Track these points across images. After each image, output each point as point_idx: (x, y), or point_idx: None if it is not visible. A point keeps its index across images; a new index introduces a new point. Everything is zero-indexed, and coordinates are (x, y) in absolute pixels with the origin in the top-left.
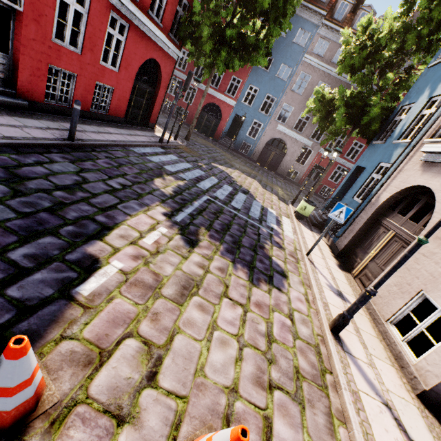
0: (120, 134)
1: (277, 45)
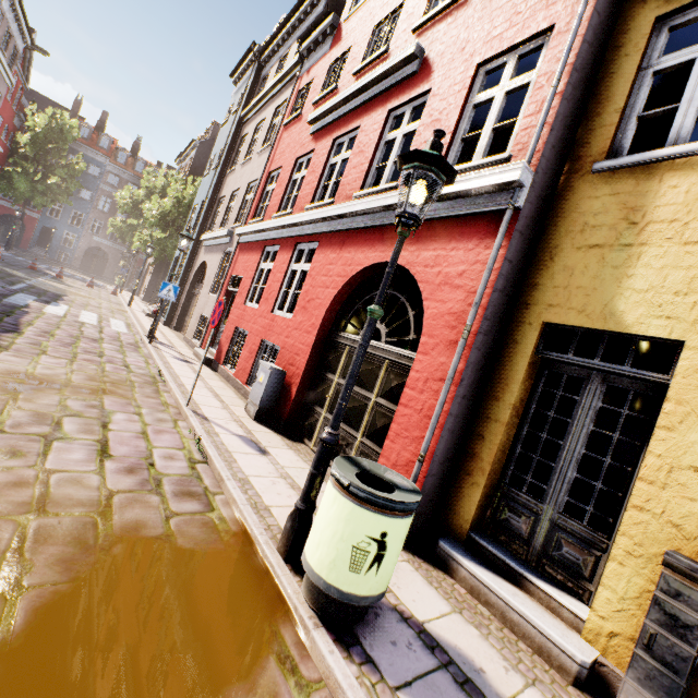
0: None
1: None
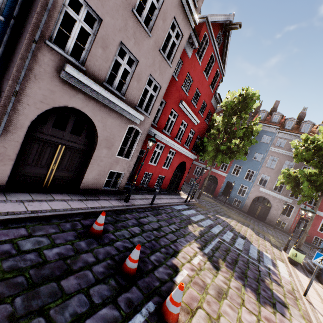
0: (167, 198)
1: None
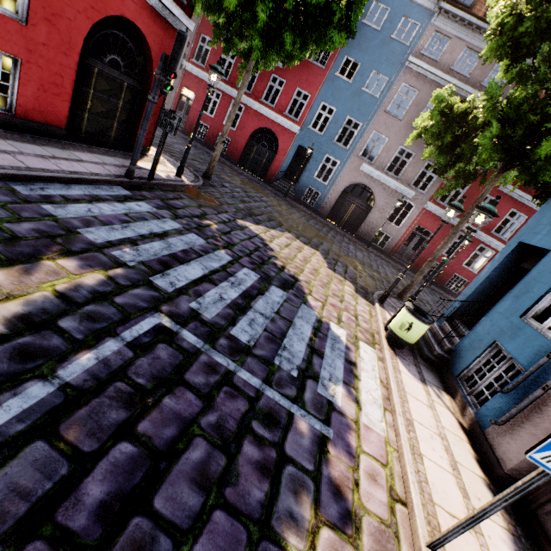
0: (12, 153)
1: (366, 43)
